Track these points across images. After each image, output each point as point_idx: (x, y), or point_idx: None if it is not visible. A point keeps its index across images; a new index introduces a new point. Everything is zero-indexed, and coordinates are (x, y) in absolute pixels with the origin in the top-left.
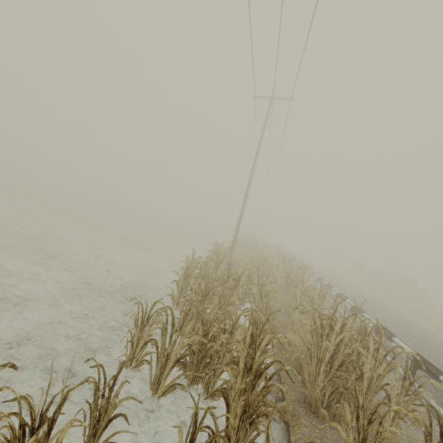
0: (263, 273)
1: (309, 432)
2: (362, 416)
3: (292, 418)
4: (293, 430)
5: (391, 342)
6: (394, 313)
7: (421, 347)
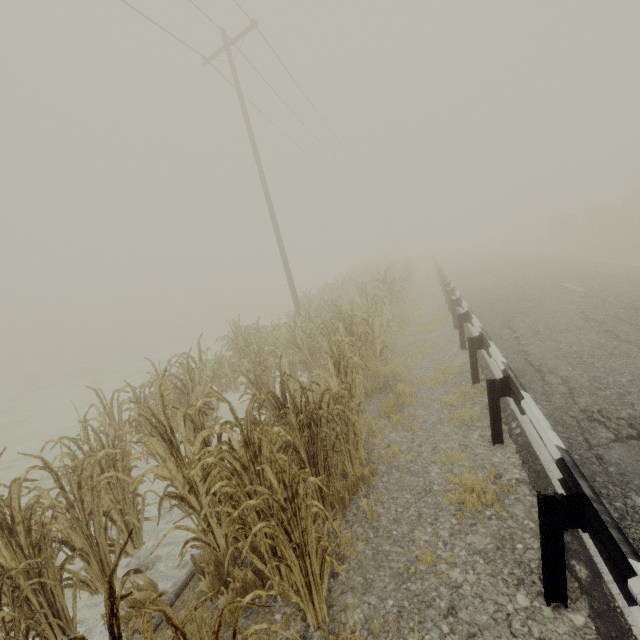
0: (299, 335)
1: (170, 637)
2: (268, 573)
3: (174, 610)
4: (155, 638)
5: (491, 358)
6: (604, 274)
7: (610, 324)
